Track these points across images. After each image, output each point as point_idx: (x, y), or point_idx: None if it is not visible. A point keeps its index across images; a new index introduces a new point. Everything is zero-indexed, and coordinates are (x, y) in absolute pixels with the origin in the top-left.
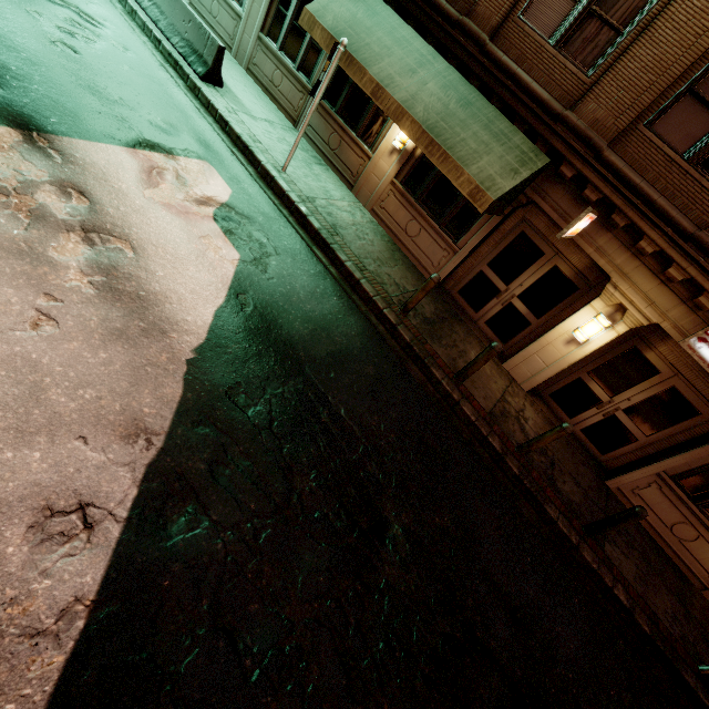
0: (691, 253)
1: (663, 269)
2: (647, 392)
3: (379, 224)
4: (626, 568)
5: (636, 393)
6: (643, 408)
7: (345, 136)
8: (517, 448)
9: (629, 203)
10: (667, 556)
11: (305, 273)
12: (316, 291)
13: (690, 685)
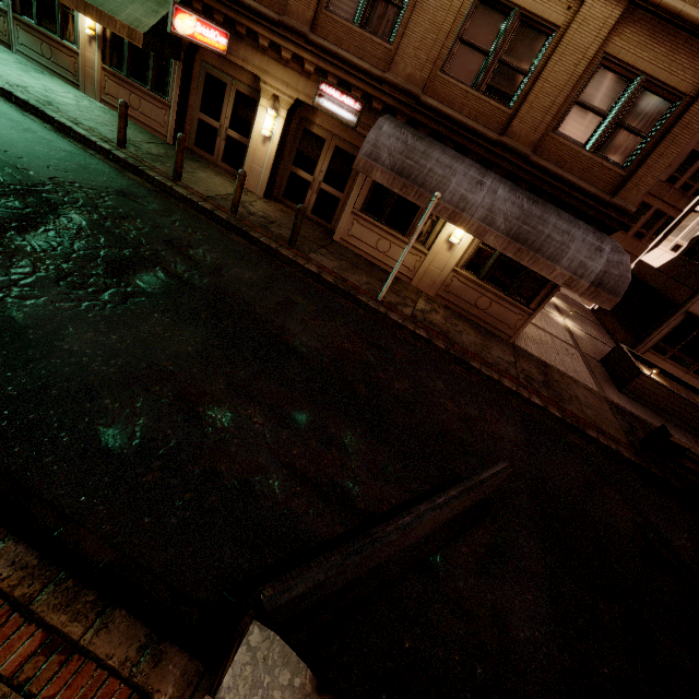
0: (282, 33)
1: (280, 56)
2: (327, 159)
3: (112, 110)
4: (328, 264)
5: (323, 164)
6: (331, 173)
7: (52, 43)
8: (229, 209)
9: (237, 13)
10: (383, 269)
11: (6, 119)
12: (18, 128)
13: (364, 302)
